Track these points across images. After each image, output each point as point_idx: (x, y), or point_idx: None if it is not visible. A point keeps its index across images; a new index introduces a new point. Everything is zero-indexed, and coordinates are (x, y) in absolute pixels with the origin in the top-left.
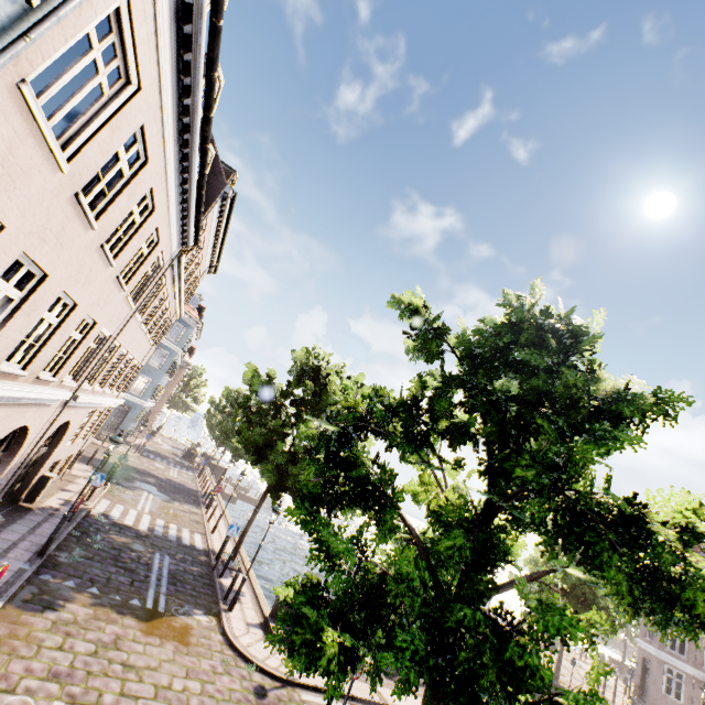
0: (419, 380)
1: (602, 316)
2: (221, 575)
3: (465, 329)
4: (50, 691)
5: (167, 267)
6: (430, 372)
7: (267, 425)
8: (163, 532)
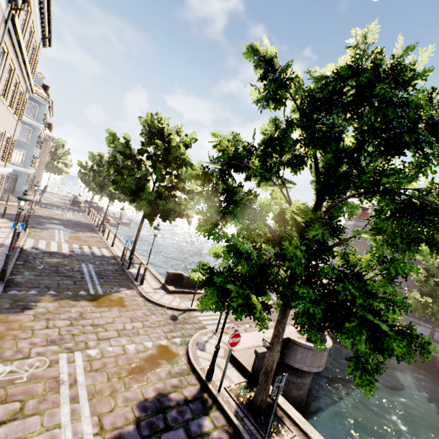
0: (273, 124)
1: (428, 54)
2: (129, 268)
3: (300, 79)
4: (53, 350)
5: (4, 29)
6: (271, 119)
7: (135, 175)
8: (80, 251)
